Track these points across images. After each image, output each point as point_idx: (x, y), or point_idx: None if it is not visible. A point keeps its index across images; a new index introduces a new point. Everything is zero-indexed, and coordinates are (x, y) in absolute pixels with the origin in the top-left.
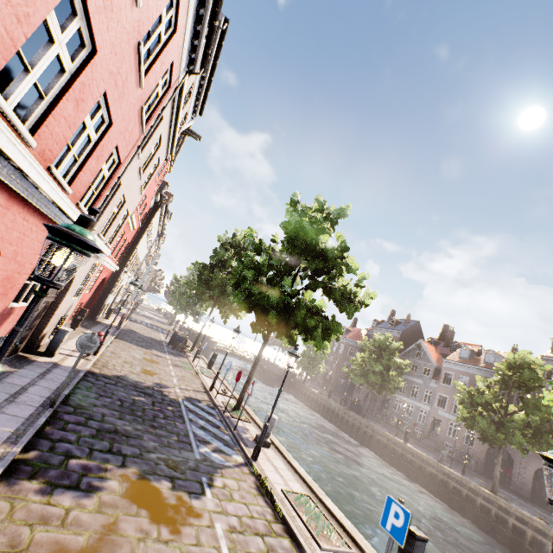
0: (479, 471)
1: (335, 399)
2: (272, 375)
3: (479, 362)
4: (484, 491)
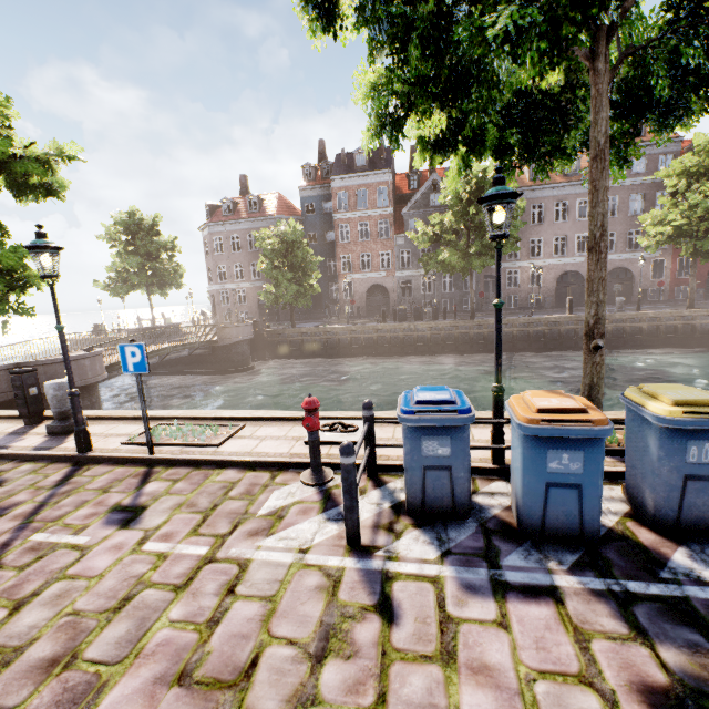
0: (553, 305)
1: (375, 321)
2: (243, 347)
3: (523, 182)
4: (701, 311)
